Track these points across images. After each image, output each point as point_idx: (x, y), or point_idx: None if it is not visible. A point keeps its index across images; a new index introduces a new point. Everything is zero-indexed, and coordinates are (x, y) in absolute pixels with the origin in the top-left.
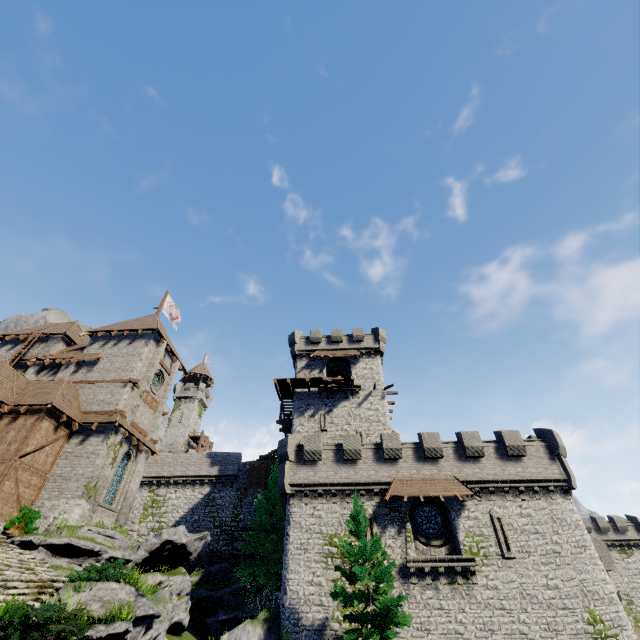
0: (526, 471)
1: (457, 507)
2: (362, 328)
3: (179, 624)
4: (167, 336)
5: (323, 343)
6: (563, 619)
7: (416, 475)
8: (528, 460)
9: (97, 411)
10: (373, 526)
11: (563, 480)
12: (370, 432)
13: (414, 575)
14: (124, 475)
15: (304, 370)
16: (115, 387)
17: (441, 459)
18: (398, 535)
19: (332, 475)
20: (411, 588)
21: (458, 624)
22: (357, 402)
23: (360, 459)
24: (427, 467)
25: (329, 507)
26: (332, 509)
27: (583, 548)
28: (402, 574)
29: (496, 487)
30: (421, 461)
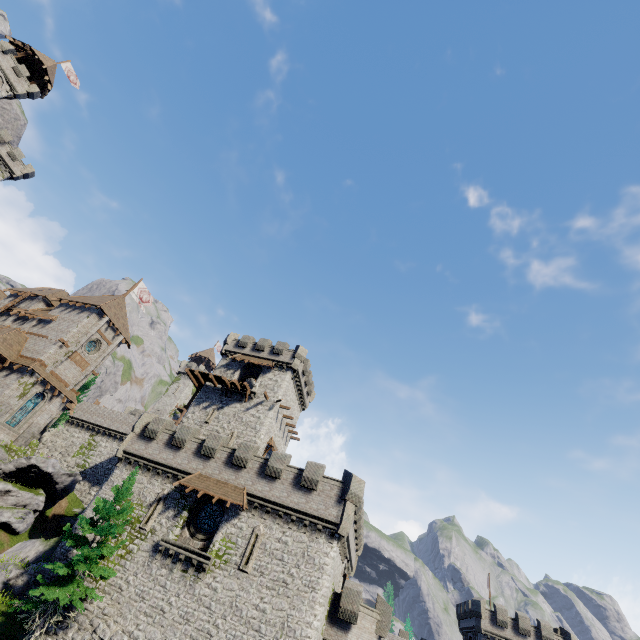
0: (307, 504)
1: (232, 513)
2: (286, 343)
3: (9, 525)
4: (122, 314)
5: (248, 348)
6: (250, 638)
7: (216, 475)
8: (316, 495)
9: (28, 357)
10: (159, 504)
11: (335, 523)
12: (242, 435)
13: (161, 552)
14: (35, 409)
15: (222, 368)
16: (49, 343)
17: (245, 469)
18: (173, 518)
19: (156, 454)
20: (154, 562)
21: (167, 604)
22: (247, 406)
23: (183, 448)
24: (229, 472)
25: (140, 478)
26: (141, 480)
27: (311, 589)
28: (155, 549)
29: (273, 508)
30: (228, 465)
